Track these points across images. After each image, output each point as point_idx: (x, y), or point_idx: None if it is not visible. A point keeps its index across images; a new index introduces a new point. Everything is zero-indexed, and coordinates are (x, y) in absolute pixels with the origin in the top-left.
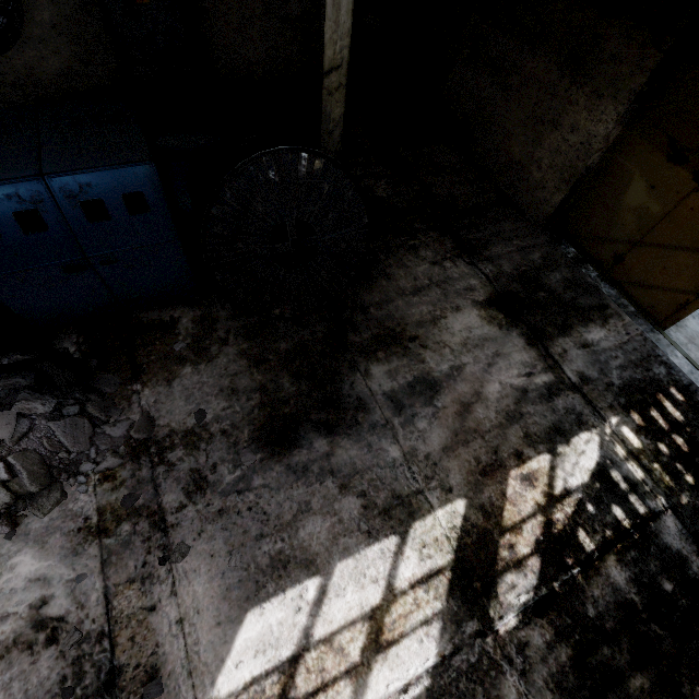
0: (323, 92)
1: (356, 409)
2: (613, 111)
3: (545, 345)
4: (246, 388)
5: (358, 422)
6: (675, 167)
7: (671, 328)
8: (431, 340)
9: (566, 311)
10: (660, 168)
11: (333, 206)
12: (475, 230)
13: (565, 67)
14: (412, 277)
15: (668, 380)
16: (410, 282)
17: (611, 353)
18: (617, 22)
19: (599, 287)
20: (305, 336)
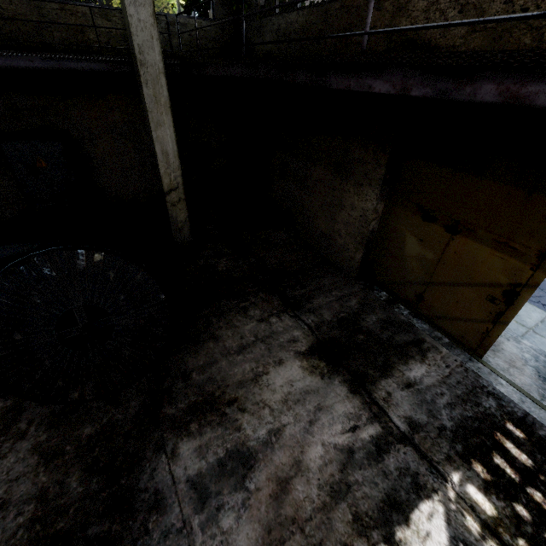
0: (168, 204)
1: (150, 508)
2: (372, 193)
3: (368, 390)
4: (21, 497)
5: (148, 529)
6: (430, 224)
7: (488, 354)
8: (251, 400)
9: (385, 351)
10: (420, 226)
11: (124, 289)
12: (299, 287)
13: (334, 171)
14: (239, 336)
15: (501, 414)
16: (236, 341)
17: (435, 390)
18: (355, 142)
19: (412, 323)
20: (115, 415)
